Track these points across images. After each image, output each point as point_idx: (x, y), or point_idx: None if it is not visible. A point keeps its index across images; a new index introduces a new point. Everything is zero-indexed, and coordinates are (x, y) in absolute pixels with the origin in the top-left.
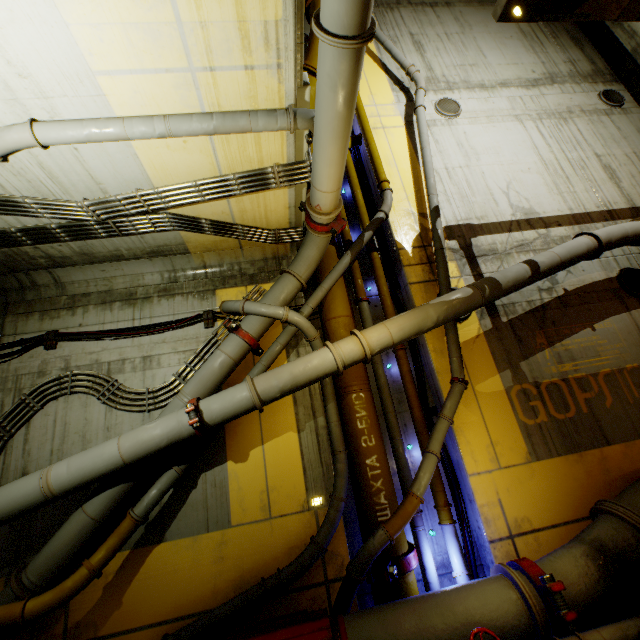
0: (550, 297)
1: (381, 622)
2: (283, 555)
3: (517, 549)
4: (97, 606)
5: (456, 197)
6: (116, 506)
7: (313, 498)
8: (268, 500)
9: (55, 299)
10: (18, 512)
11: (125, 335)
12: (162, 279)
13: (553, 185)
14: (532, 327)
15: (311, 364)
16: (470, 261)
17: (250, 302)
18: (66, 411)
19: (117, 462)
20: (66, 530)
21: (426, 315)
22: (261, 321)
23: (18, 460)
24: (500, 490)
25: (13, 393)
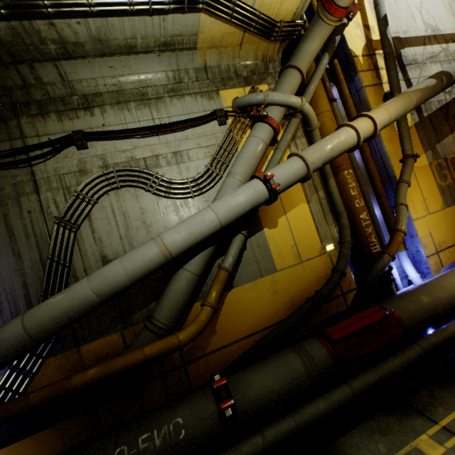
0: (450, 98)
1: (409, 301)
2: (314, 283)
3: (440, 259)
4: (199, 336)
5: (387, 12)
6: (207, 265)
7: (327, 245)
8: (297, 251)
9: (66, 99)
10: (146, 274)
11: (151, 133)
12: (168, 79)
13: (449, 7)
14: (441, 120)
15: (341, 139)
16: (401, 69)
17: (273, 92)
18: (120, 203)
19: (216, 226)
20: (177, 286)
21: (410, 100)
22: (280, 111)
23: (92, 247)
24: (430, 227)
25: (61, 192)
